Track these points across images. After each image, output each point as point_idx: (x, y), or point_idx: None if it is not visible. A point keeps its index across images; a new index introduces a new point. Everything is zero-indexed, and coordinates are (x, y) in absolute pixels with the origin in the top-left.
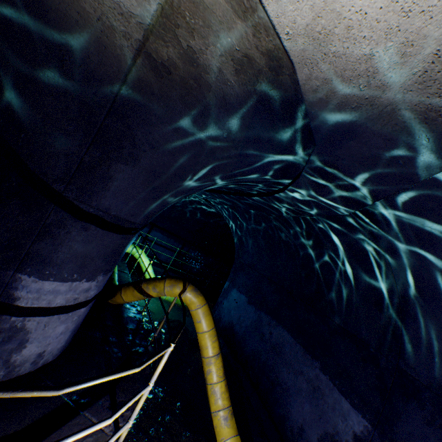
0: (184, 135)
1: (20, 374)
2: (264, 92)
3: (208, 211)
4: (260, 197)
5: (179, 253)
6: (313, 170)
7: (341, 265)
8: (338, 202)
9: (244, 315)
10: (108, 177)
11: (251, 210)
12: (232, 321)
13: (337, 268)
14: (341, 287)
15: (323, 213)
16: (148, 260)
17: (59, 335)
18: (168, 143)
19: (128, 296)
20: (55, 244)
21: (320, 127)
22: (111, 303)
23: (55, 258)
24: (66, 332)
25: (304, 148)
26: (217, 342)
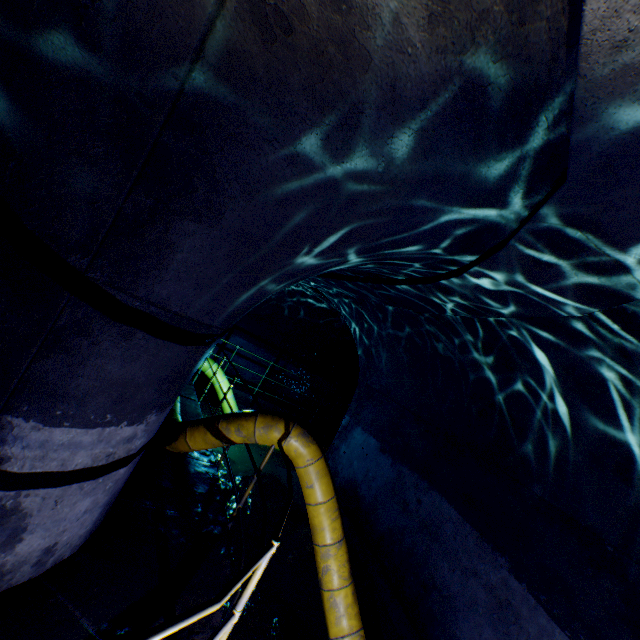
0: (305, 166)
1: (13, 585)
2: (480, 69)
3: (317, 307)
4: (411, 285)
5: (272, 369)
6: (538, 234)
7: (548, 399)
8: (570, 293)
9: (375, 469)
10: (166, 244)
11: (389, 306)
12: (355, 478)
13: (539, 403)
14: (546, 436)
15: (528, 312)
16: (226, 380)
17: (82, 514)
18: (275, 183)
19: (196, 441)
20: (72, 363)
21: (593, 139)
22: (170, 450)
23: (73, 388)
24: (94, 509)
25: (526, 193)
26: (340, 521)
